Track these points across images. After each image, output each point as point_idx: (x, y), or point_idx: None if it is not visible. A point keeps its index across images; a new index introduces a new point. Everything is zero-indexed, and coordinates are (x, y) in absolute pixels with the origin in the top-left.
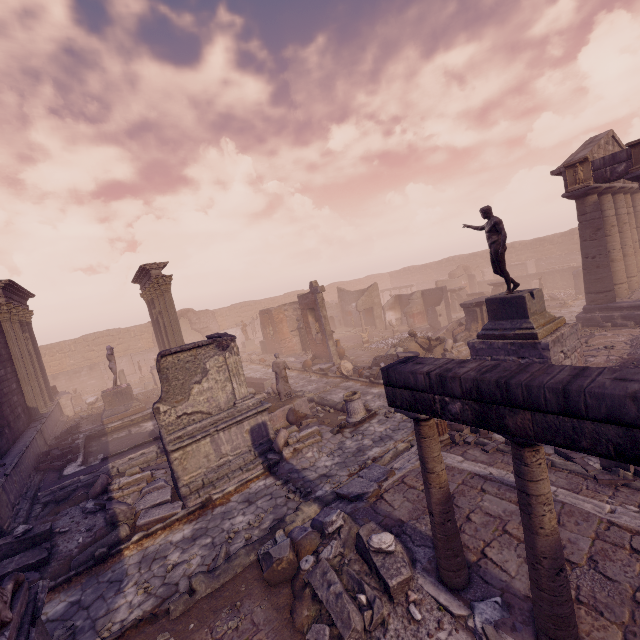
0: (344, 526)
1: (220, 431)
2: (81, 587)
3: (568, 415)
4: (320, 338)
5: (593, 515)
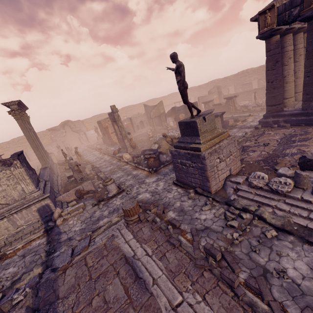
0: (24, 299)
1: (14, 214)
2: None
3: None
4: (121, 138)
5: (160, 312)
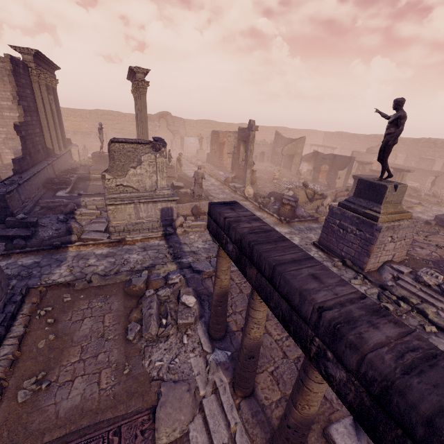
0: (179, 283)
1: (141, 203)
2: (42, 256)
3: (270, 283)
4: (243, 165)
5: None
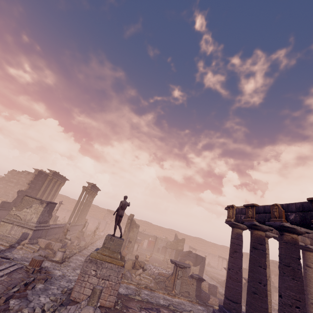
0: None
1: (16, 225)
2: None
3: None
4: None
5: None
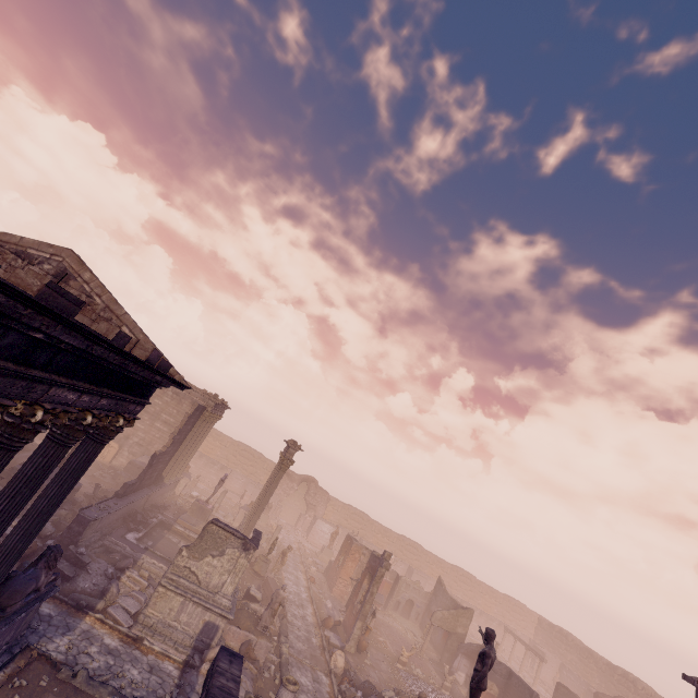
0: None
1: (192, 601)
2: (60, 611)
3: None
4: (357, 609)
5: None
